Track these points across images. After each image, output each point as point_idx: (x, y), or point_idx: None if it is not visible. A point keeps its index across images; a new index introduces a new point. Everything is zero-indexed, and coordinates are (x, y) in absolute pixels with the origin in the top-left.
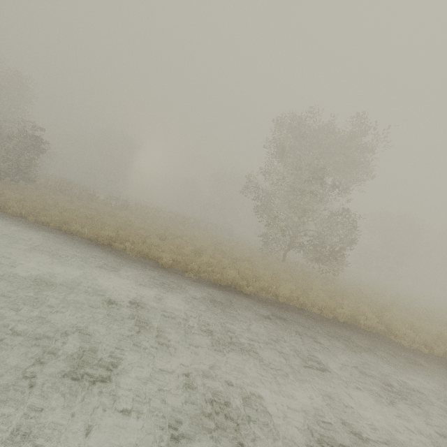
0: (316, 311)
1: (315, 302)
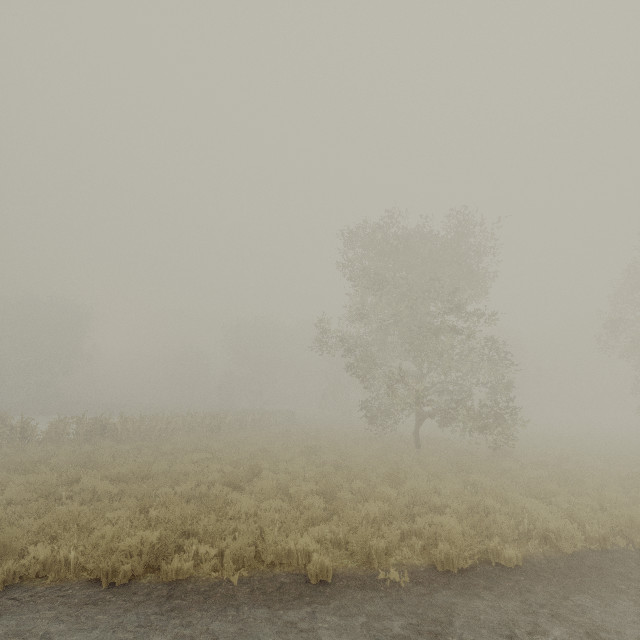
0: (621, 544)
1: (599, 522)
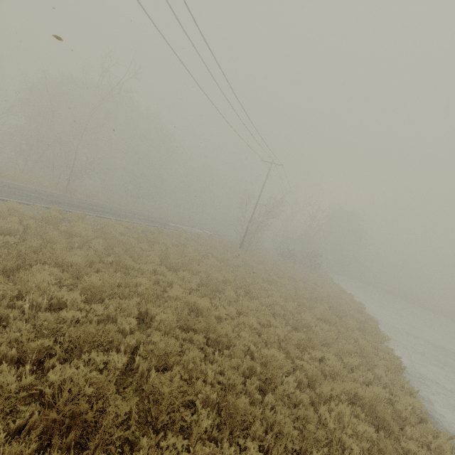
0: None
1: None
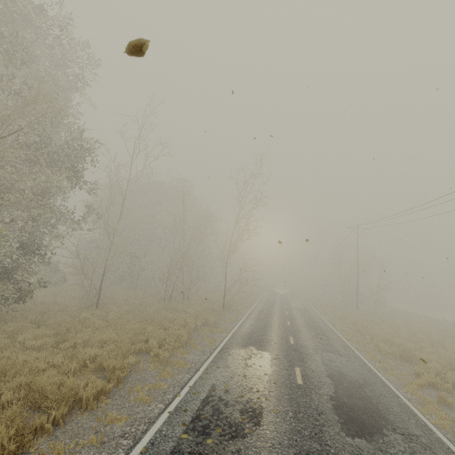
0: None
1: None
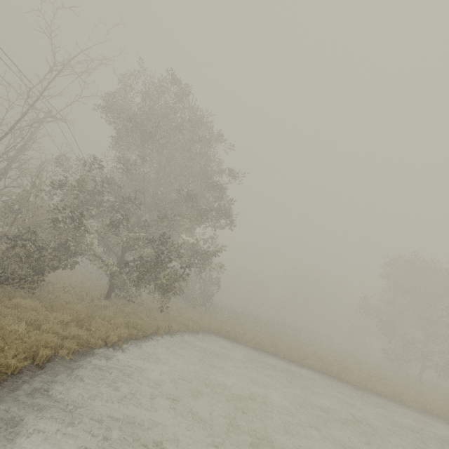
0: None
1: None
